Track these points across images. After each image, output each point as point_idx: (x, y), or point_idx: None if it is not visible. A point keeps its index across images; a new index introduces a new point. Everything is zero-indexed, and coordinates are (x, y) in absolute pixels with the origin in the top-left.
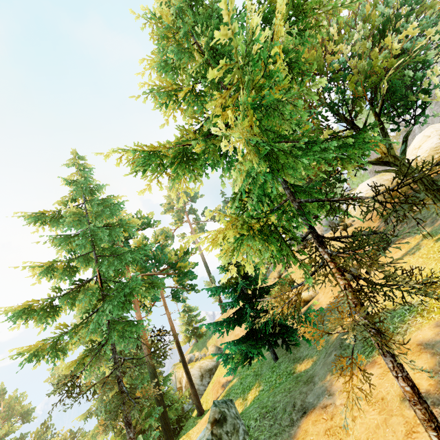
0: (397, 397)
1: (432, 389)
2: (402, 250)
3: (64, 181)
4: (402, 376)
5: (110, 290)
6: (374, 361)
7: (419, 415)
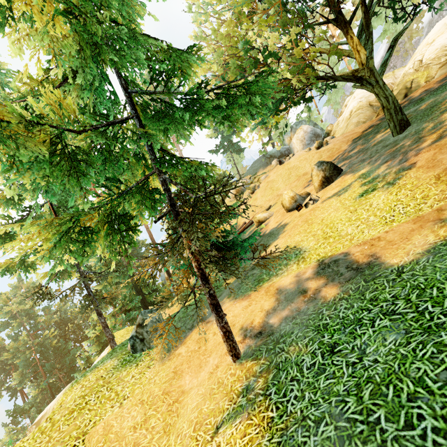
0: (240, 326)
1: (257, 326)
2: (337, 188)
3: None
4: (220, 326)
5: None
6: (250, 295)
7: (226, 347)
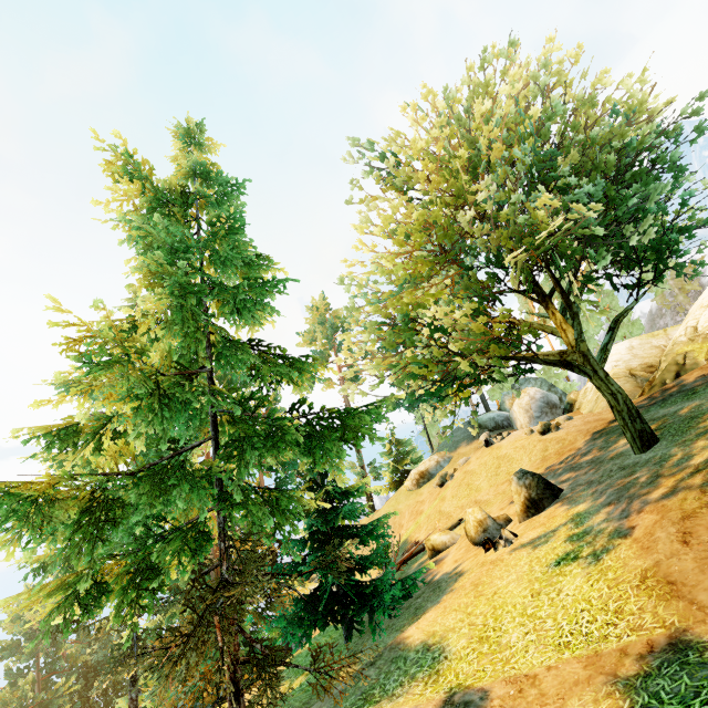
0: None
1: None
2: (539, 530)
3: None
4: None
5: None
6: None
7: None
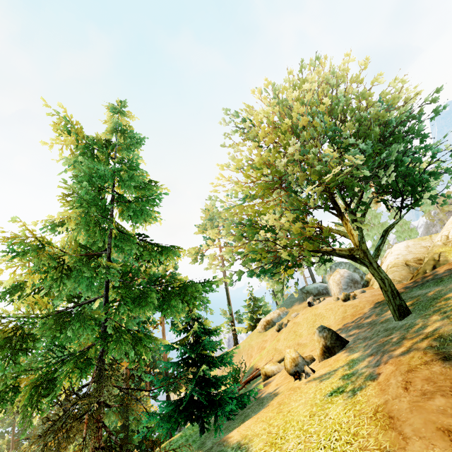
0: None
1: None
2: (327, 368)
3: None
4: None
5: None
6: None
7: None
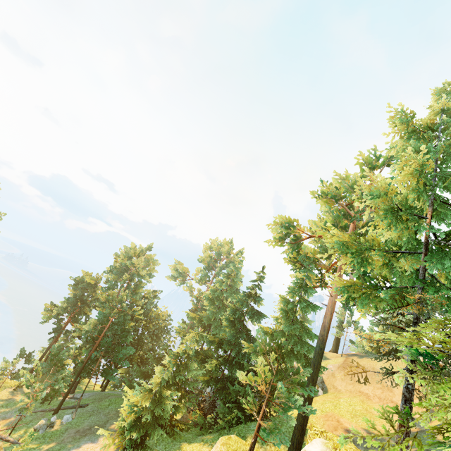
0: None
1: None
2: None
3: (440, 103)
4: None
5: (421, 244)
6: None
7: None
